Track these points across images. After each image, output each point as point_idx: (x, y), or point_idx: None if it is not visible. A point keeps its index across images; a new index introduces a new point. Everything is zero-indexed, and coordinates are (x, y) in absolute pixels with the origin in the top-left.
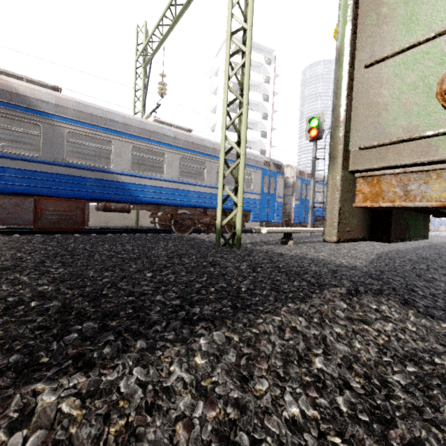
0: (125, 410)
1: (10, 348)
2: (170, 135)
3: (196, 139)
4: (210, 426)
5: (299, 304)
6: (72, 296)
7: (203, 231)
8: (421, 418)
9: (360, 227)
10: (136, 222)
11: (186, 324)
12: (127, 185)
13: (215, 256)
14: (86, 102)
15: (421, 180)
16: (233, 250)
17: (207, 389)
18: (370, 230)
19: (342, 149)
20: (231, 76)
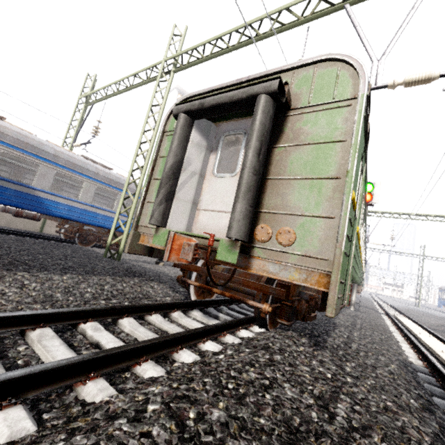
0: (41, 279)
1: (0, 266)
2: (92, 170)
3: (114, 176)
4: (63, 286)
5: (117, 277)
6: (11, 260)
7: (104, 247)
8: (126, 299)
9: (143, 251)
10: (40, 229)
11: (64, 273)
12: (44, 200)
13: (97, 261)
14: (26, 132)
15: (151, 239)
16: (113, 261)
17: (65, 282)
18: (149, 253)
19: (135, 224)
20: (138, 155)
